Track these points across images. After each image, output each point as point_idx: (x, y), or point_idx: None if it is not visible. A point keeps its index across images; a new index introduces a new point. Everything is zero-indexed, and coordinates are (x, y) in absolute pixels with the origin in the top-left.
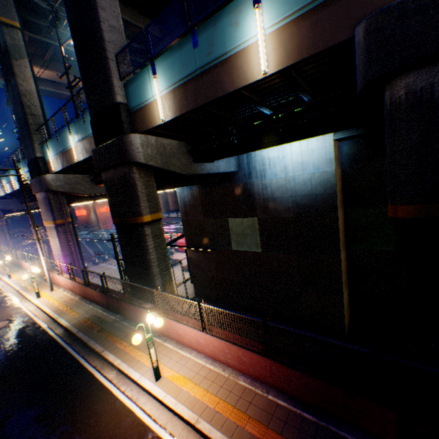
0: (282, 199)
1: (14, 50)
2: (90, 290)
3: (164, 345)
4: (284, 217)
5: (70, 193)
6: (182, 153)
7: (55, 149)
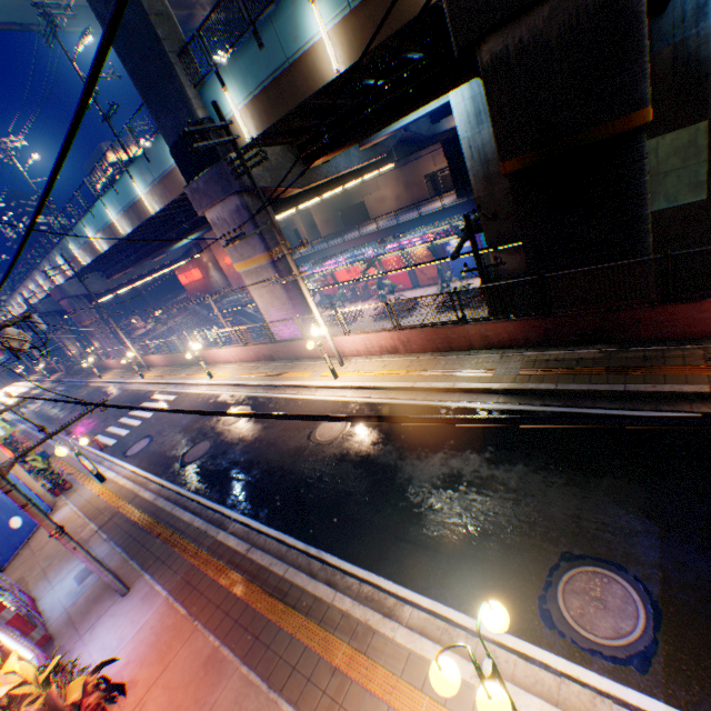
0: None
1: None
2: (471, 330)
3: None
4: None
5: (270, 193)
6: None
7: (249, 79)
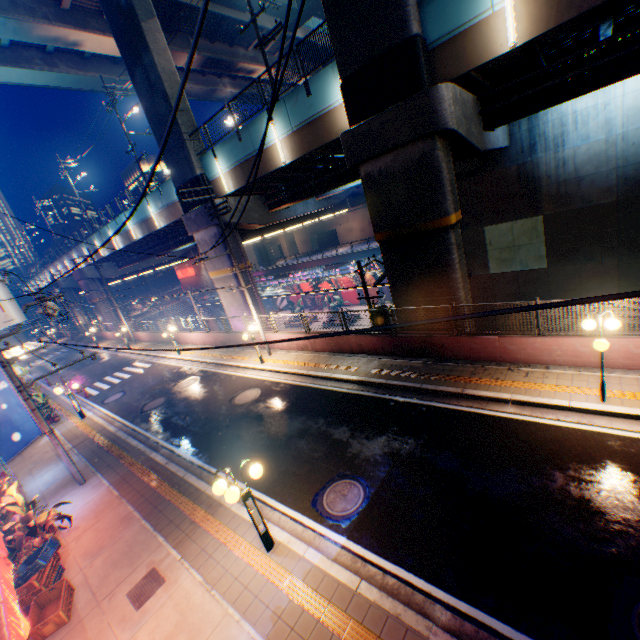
0: (596, 177)
1: (140, 5)
2: (351, 339)
3: (553, 372)
4: (596, 206)
5: (241, 226)
6: (475, 115)
7: (232, 157)
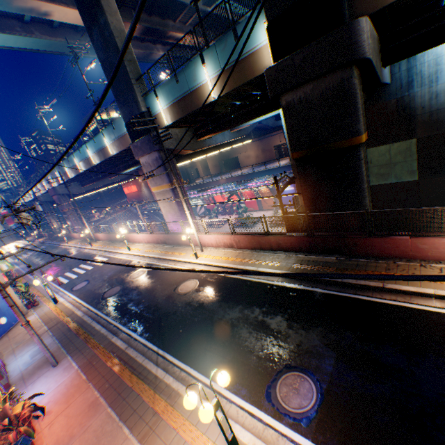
0: None
1: None
2: (271, 239)
3: None
4: None
5: (176, 152)
6: (377, 52)
7: (170, 96)
